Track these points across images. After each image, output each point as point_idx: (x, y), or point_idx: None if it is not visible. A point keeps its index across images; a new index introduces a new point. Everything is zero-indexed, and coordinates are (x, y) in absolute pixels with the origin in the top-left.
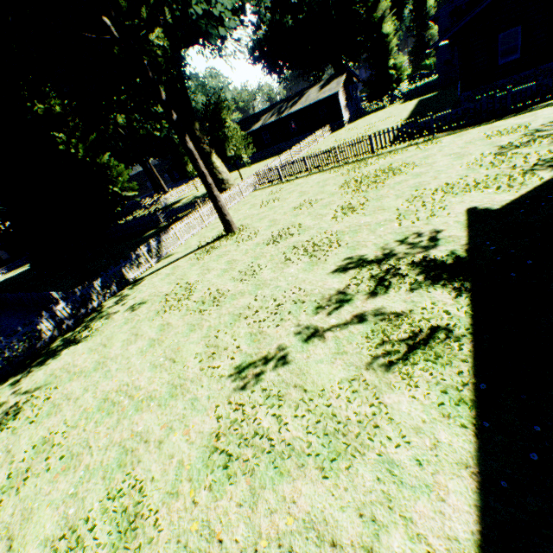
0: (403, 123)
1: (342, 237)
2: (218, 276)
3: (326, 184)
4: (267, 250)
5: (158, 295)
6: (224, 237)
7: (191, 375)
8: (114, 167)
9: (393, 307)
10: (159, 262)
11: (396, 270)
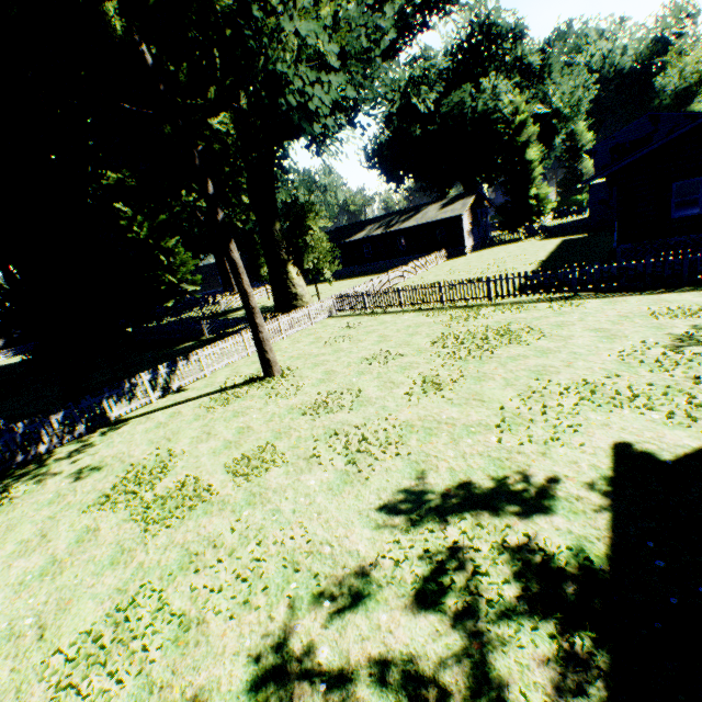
0: (538, 267)
1: (408, 435)
2: (213, 451)
3: (417, 332)
4: (298, 424)
5: (123, 461)
6: (258, 380)
7: (37, 695)
8: (179, 254)
9: (443, 661)
10: (164, 397)
11: (471, 548)
